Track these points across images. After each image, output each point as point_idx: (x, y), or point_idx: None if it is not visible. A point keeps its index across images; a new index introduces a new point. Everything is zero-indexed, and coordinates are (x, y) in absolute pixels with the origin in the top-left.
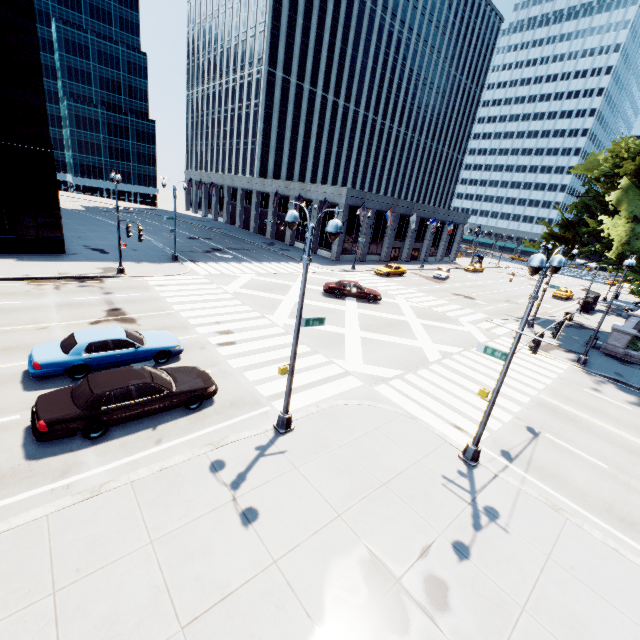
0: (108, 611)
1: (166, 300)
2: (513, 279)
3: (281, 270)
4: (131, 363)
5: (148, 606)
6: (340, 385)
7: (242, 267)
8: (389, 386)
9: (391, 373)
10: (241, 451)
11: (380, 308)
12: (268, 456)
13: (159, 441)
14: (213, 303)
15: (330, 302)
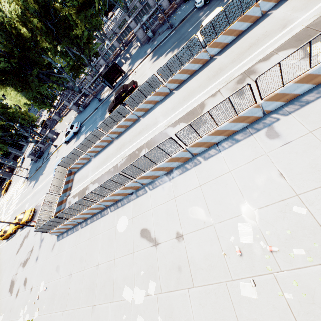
0: None
1: None
2: None
3: None
4: None
5: None
6: None
7: None
8: None
9: None
10: None
11: None
12: None
13: None
14: None
15: None
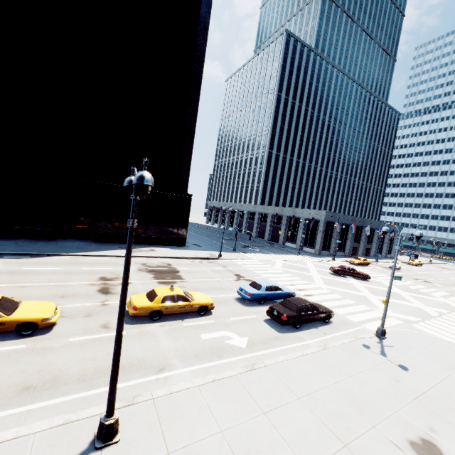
0: (378, 386)
1: (254, 271)
2: (449, 271)
3: (293, 259)
4: (278, 299)
5: (392, 388)
6: (390, 321)
7: (270, 256)
8: (419, 325)
9: (414, 319)
10: (371, 342)
11: (372, 283)
12: (386, 346)
13: (325, 334)
14: (278, 274)
15: (339, 278)
